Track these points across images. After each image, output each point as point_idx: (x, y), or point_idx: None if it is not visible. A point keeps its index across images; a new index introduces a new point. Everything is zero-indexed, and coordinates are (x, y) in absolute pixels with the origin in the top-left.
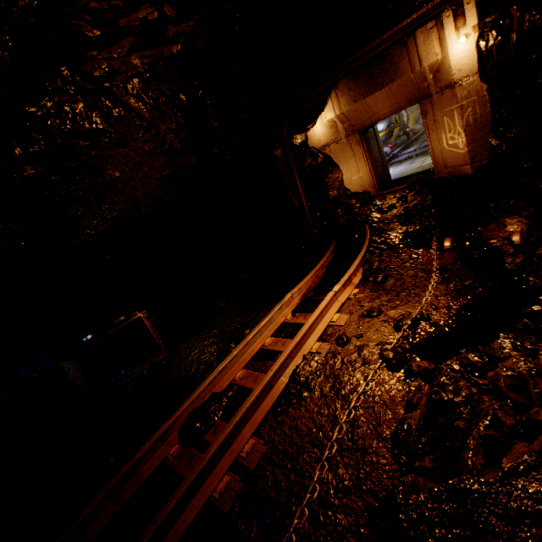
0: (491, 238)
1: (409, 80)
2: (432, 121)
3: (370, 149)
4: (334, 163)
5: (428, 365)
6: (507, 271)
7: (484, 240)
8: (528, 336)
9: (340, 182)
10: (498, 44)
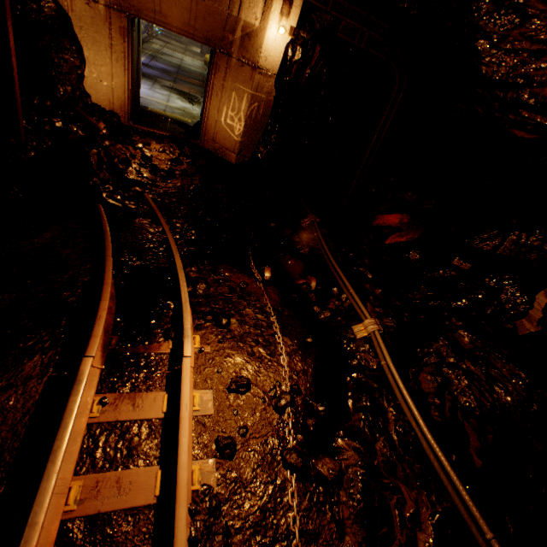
0: (297, 278)
1: (221, 16)
2: (221, 84)
3: (132, 52)
4: (77, 36)
5: (335, 465)
6: (321, 323)
7: (293, 279)
8: (377, 415)
9: (81, 77)
10: (299, 66)
